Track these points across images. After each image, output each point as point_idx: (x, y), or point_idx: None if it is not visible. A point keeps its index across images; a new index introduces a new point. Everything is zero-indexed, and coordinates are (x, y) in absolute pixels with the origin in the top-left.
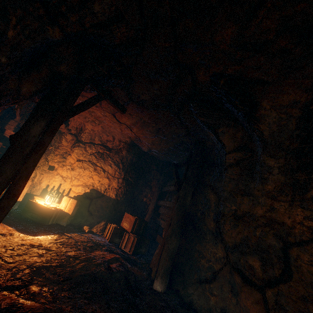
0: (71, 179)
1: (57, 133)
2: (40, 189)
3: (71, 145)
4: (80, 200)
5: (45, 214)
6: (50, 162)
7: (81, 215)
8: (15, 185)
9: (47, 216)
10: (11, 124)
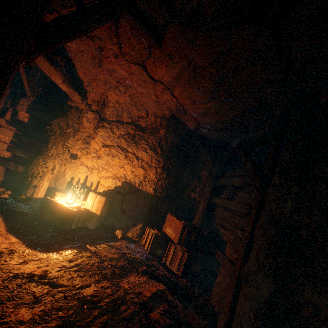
0: (98, 170)
1: (75, 110)
2: (64, 182)
3: (94, 127)
4: (110, 196)
5: (66, 216)
6: (70, 149)
7: (113, 214)
8: None
9: (68, 219)
10: (23, 104)
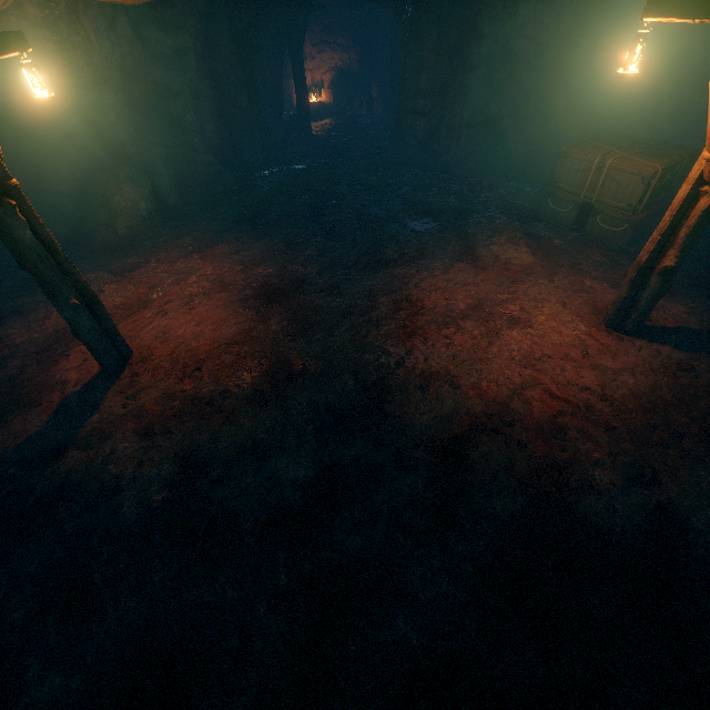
0: (317, 70)
1: None
2: None
3: None
4: (333, 87)
5: (318, 109)
6: None
7: (341, 100)
8: (306, 98)
9: (319, 110)
10: None
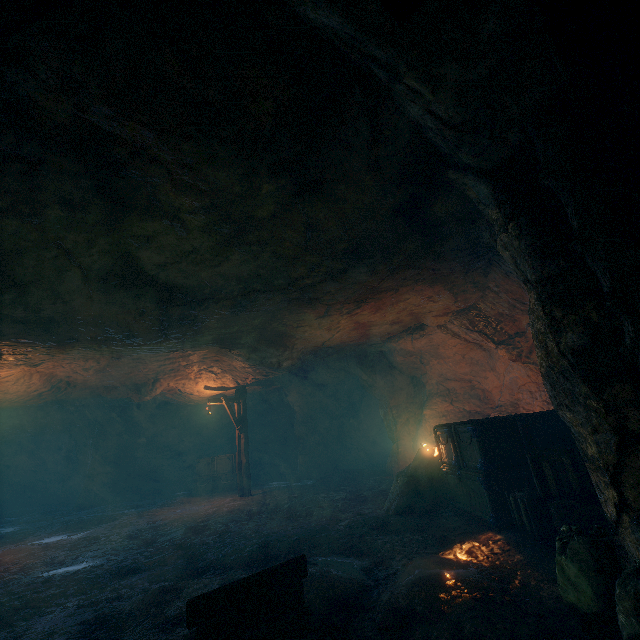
0: None
1: None
2: None
3: None
4: None
5: None
6: None
7: None
8: None
9: None
10: None
